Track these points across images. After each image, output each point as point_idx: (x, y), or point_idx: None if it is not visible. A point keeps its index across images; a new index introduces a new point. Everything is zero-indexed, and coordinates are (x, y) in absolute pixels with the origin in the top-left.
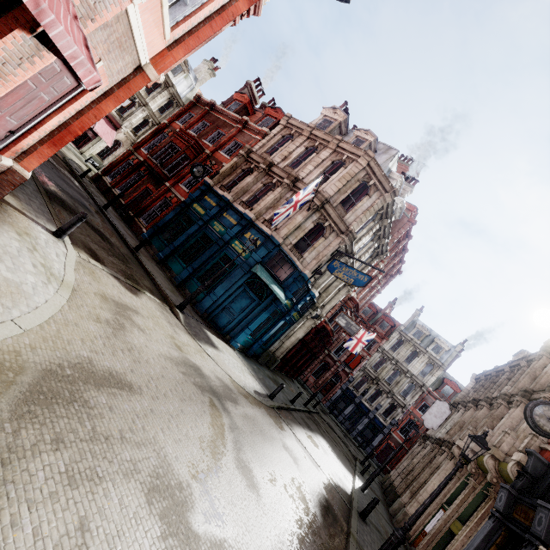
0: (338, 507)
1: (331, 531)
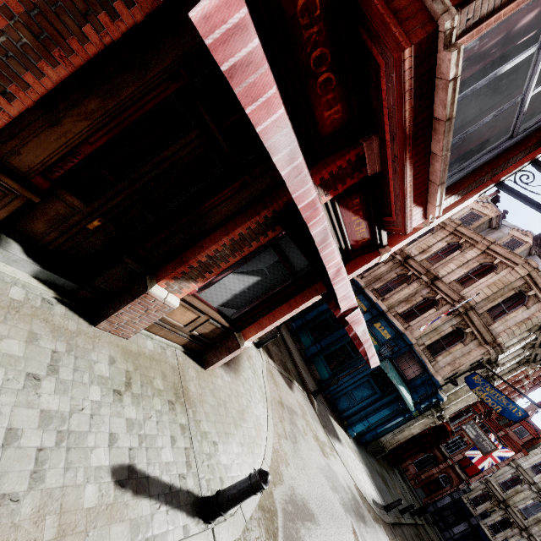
0: None
1: None
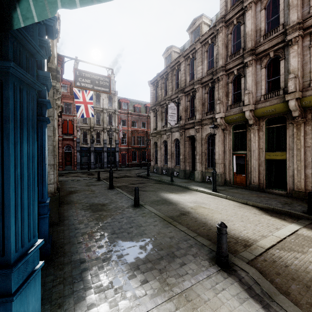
0: None
1: None
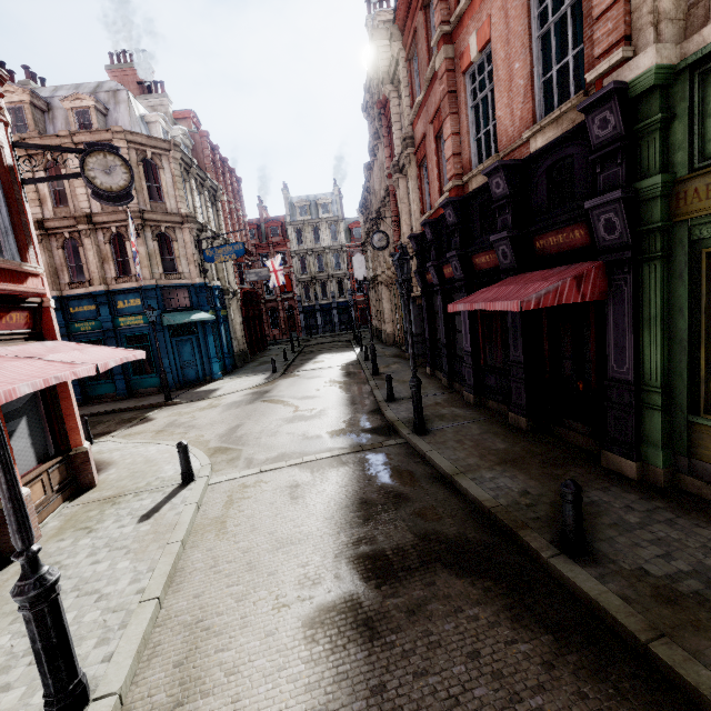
0: (354, 369)
1: (356, 378)
